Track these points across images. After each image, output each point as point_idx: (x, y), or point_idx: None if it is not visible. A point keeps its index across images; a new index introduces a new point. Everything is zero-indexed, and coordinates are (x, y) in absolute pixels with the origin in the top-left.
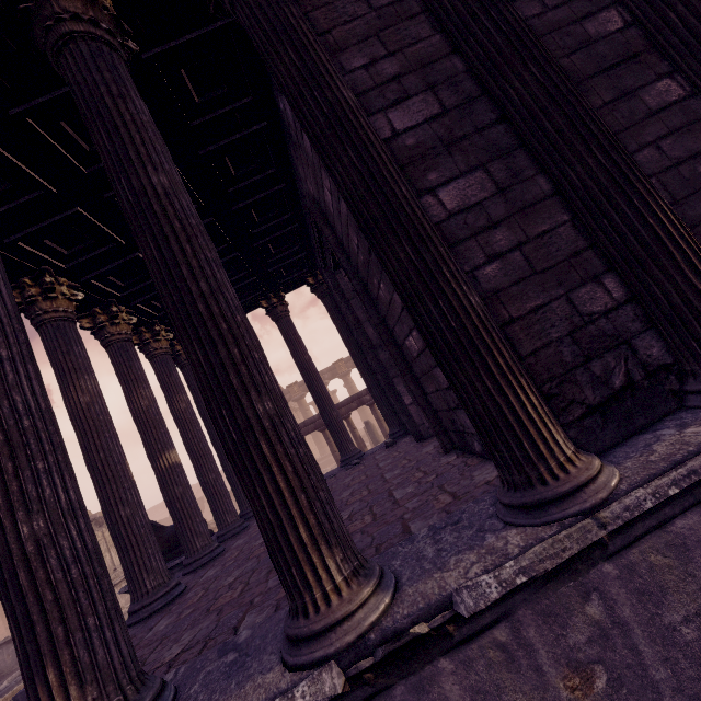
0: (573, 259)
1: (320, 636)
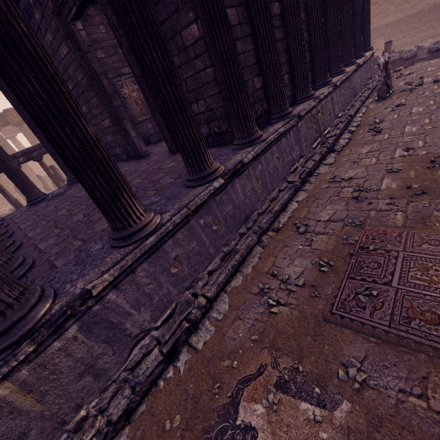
0: (254, 65)
1: (213, 173)
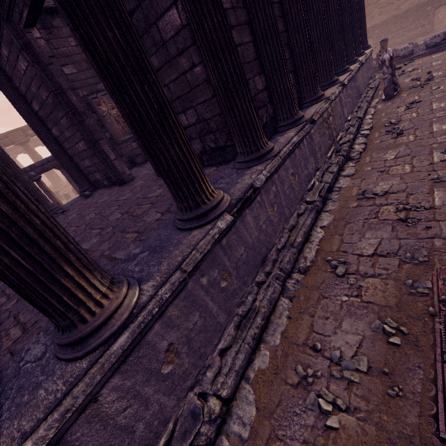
0: (254, 61)
1: (216, 207)
